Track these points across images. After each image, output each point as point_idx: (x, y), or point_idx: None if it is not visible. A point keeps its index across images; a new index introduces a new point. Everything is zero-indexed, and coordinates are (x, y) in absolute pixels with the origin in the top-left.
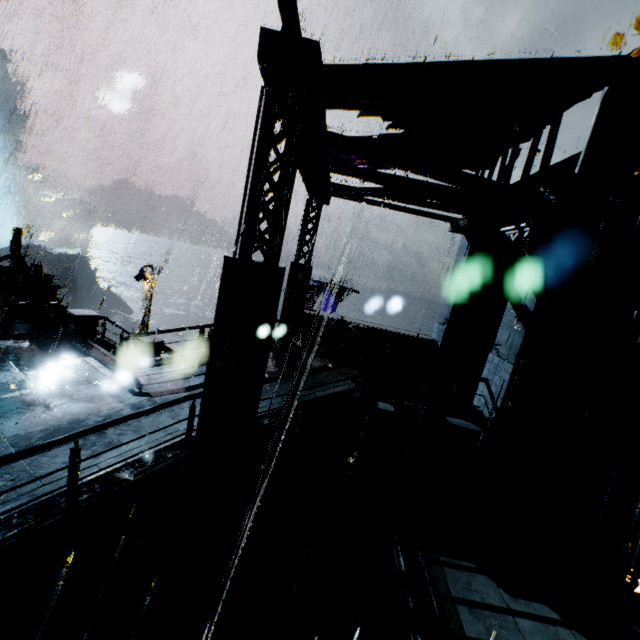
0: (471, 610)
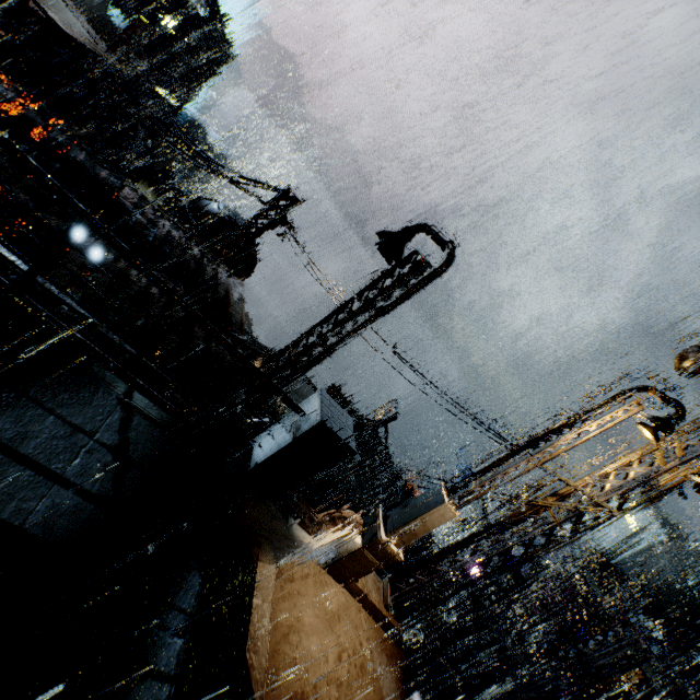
0: None
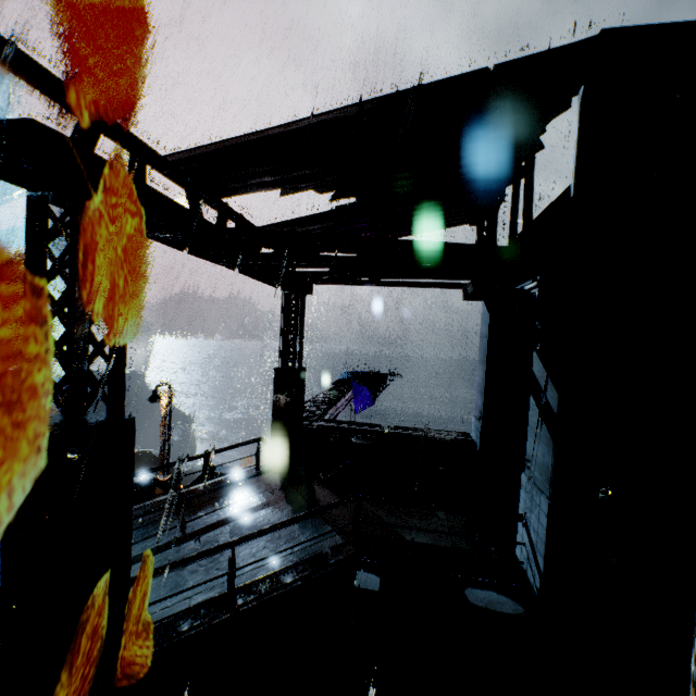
0: None
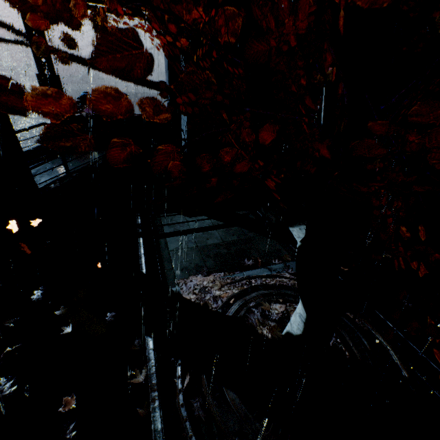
0: (170, 226)
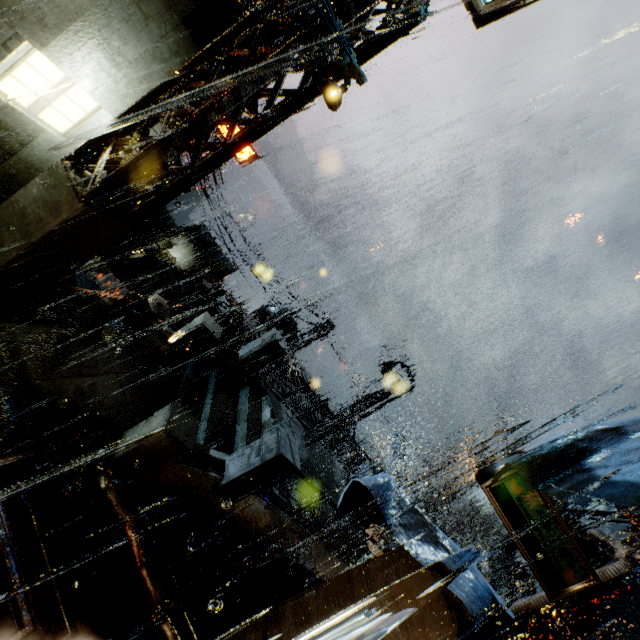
0: None
